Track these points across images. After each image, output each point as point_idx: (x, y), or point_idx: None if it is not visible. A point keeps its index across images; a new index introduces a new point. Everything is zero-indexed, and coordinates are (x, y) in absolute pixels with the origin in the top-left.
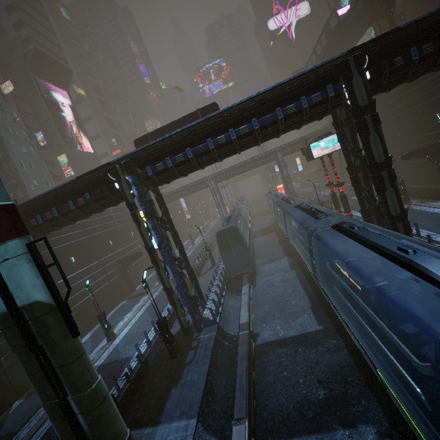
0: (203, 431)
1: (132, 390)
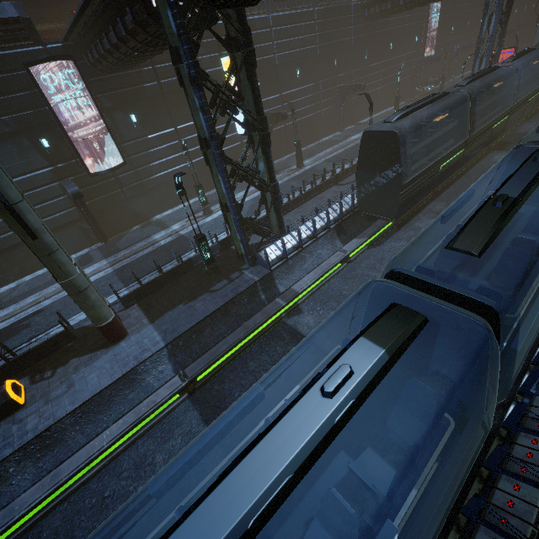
0: (166, 356)
1: (164, 280)
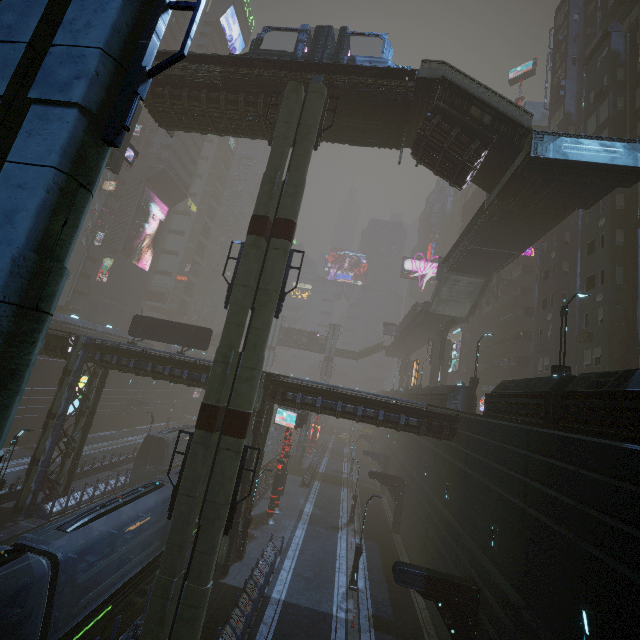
0: None
1: None
